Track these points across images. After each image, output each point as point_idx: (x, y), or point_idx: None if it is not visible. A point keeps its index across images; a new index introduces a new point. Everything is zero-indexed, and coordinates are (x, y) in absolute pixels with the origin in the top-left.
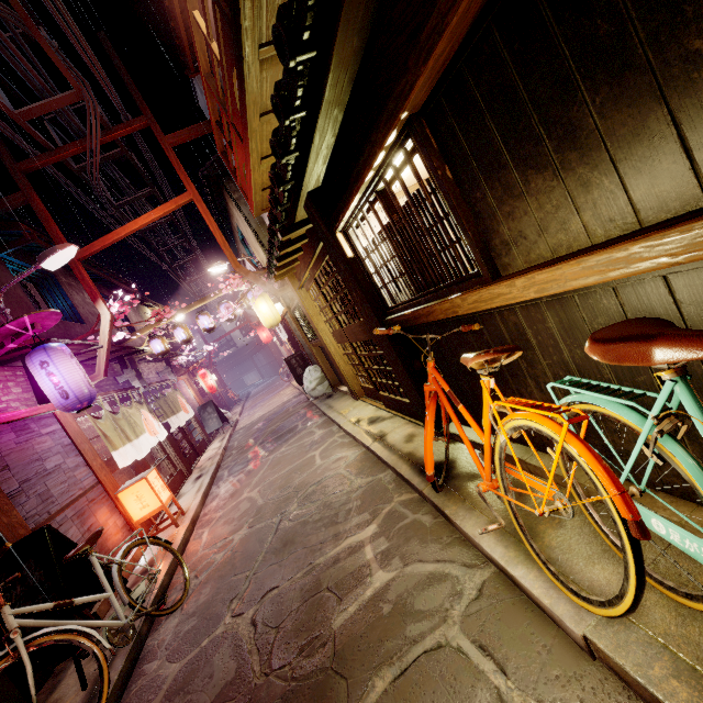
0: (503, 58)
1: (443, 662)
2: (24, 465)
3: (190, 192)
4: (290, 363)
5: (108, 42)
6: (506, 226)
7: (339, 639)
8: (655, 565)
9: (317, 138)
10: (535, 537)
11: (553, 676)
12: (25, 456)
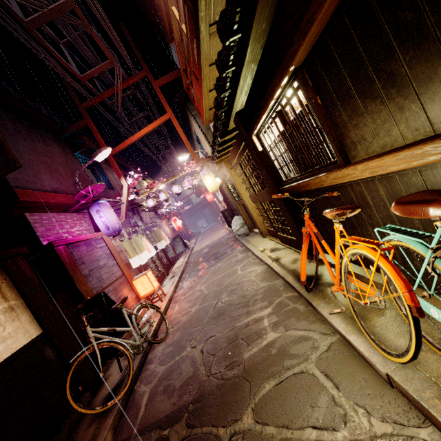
0: (351, 34)
1: (303, 380)
2: (90, 262)
3: (168, 113)
4: (224, 214)
5: (125, 28)
6: (354, 133)
7: (247, 363)
8: (439, 340)
9: (241, 82)
10: (365, 320)
11: (366, 393)
12: (91, 258)
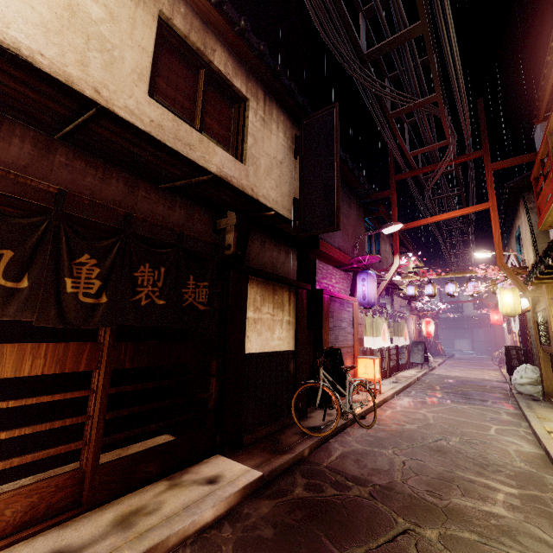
0: None
1: None
2: (337, 319)
3: (490, 203)
4: (509, 351)
5: (482, 104)
6: None
7: (452, 505)
8: None
9: None
10: None
11: None
12: (338, 316)
